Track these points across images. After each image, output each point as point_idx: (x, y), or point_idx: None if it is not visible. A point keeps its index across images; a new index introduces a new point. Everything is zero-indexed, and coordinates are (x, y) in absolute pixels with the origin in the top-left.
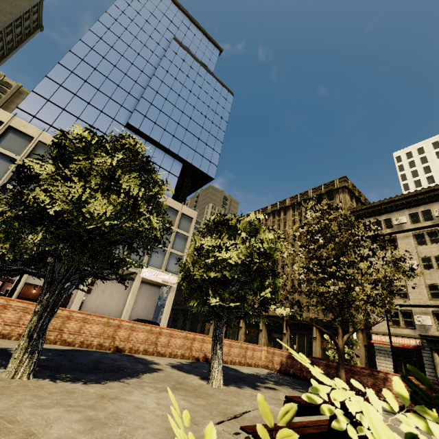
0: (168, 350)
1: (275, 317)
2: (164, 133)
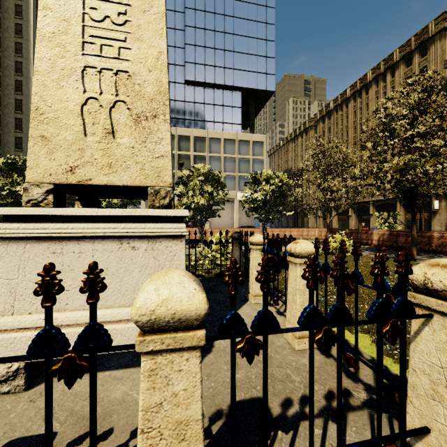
0: None
1: (362, 203)
2: (216, 70)
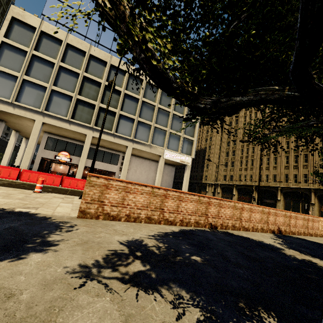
0: (250, 224)
1: (268, 187)
2: None
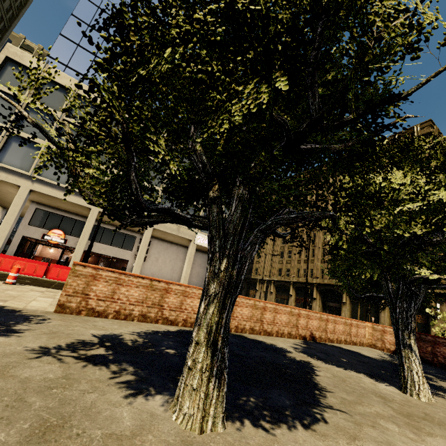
0: (274, 328)
1: (332, 286)
2: None
